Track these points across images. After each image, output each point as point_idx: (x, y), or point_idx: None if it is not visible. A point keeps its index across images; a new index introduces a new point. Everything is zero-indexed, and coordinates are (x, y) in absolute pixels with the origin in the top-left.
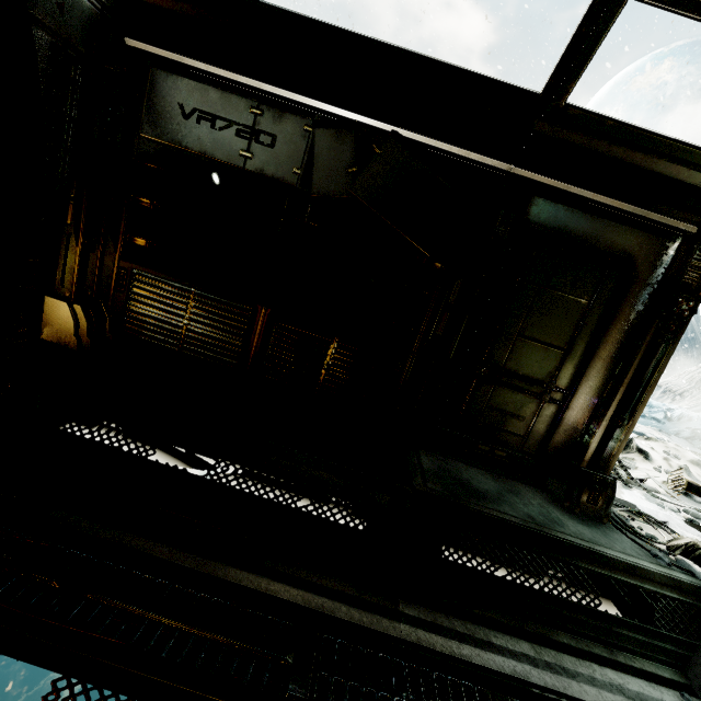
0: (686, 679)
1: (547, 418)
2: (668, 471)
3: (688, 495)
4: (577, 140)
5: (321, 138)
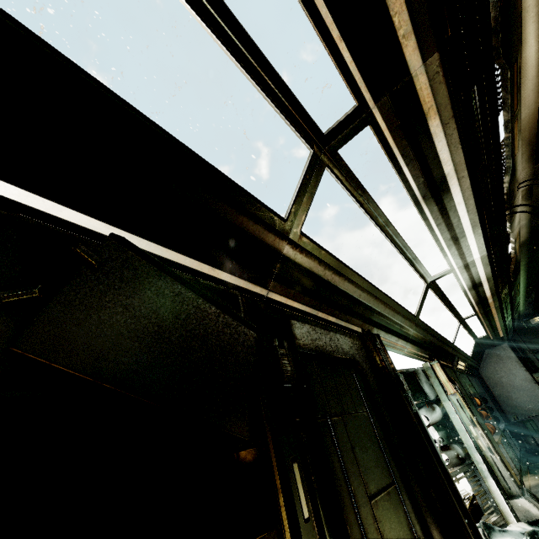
0: None
1: None
2: None
3: None
4: (308, 264)
5: None
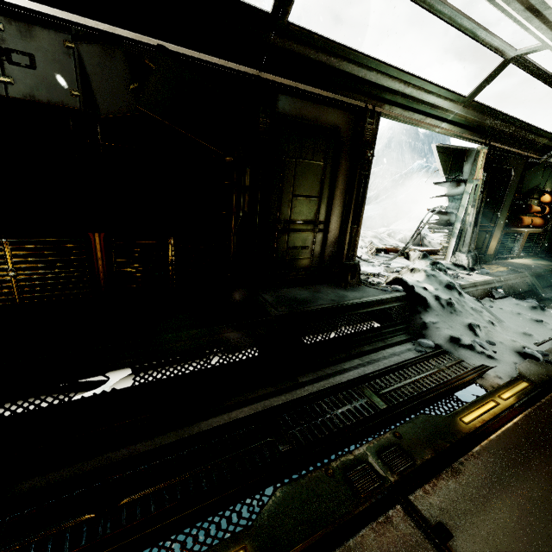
0: (410, 336)
1: (319, 242)
2: (366, 246)
3: (377, 255)
4: (298, 50)
5: (88, 55)
